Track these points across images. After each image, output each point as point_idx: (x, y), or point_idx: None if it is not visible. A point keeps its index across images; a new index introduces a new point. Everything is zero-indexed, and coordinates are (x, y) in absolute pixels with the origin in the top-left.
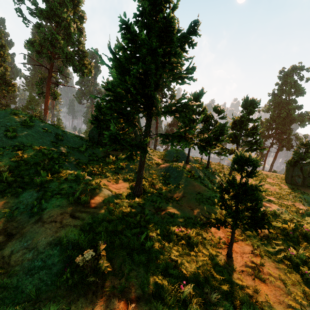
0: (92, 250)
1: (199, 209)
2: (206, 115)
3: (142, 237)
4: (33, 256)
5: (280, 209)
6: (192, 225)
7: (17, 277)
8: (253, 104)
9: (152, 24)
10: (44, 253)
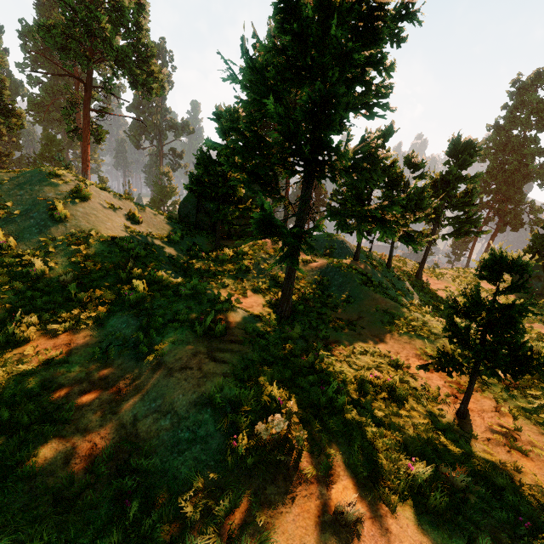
0: (279, 415)
1: (392, 339)
2: (394, 172)
3: (330, 389)
4: (172, 424)
5: None
6: (388, 367)
7: (158, 456)
8: (469, 149)
9: (336, 2)
10: (190, 418)
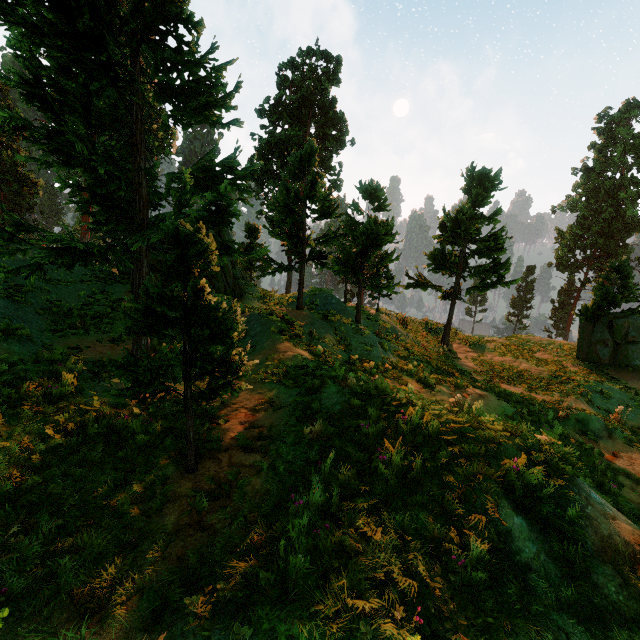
0: None
1: (249, 389)
2: (331, 200)
3: None
4: None
5: (497, 405)
6: None
7: None
8: (484, 182)
9: None
10: None
